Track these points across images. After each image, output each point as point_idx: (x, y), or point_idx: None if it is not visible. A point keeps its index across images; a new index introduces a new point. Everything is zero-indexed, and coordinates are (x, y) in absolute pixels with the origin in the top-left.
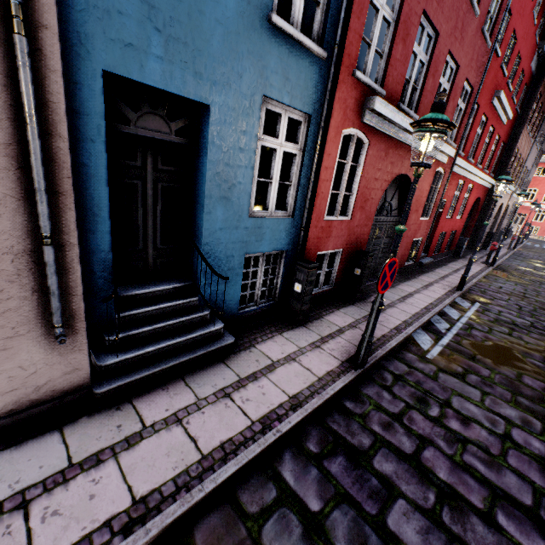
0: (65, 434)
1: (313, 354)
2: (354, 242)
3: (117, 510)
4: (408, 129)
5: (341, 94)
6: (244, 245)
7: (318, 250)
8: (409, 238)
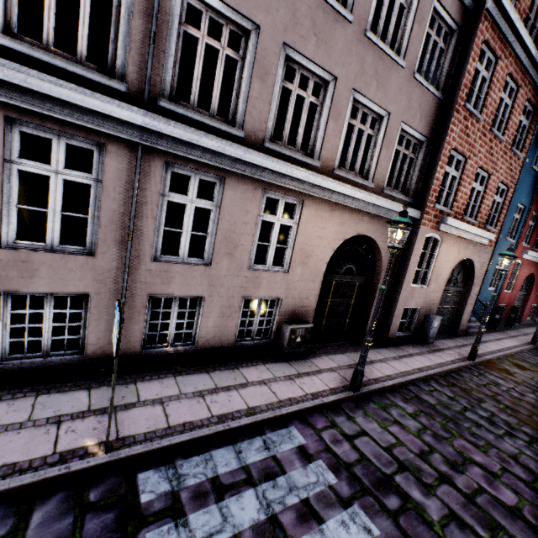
0: (469, 337)
1: (512, 339)
2: (510, 302)
3: (498, 348)
4: (537, 257)
5: (516, 251)
6: (484, 298)
7: (500, 303)
8: (530, 304)
